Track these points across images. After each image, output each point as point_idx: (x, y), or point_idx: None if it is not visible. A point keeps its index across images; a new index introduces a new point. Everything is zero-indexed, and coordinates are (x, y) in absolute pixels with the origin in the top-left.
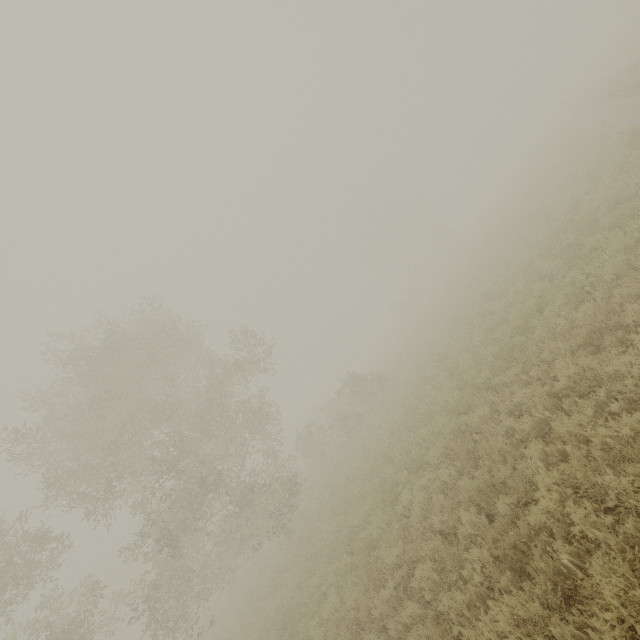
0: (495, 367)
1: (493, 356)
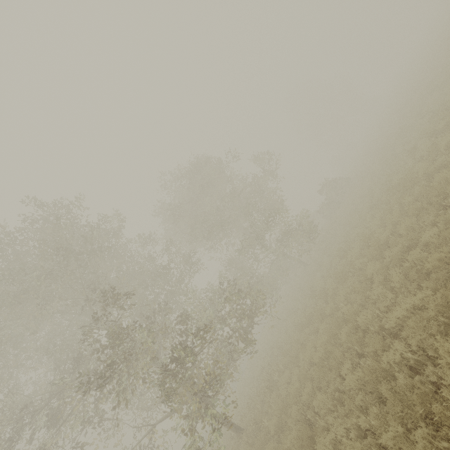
0: None
1: None
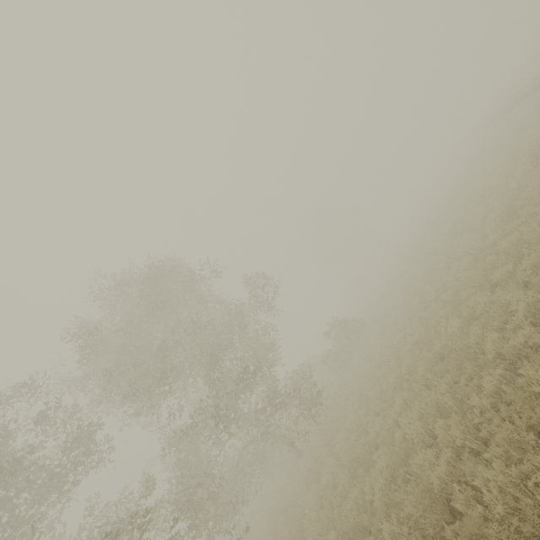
0: (504, 222)
1: (492, 230)
